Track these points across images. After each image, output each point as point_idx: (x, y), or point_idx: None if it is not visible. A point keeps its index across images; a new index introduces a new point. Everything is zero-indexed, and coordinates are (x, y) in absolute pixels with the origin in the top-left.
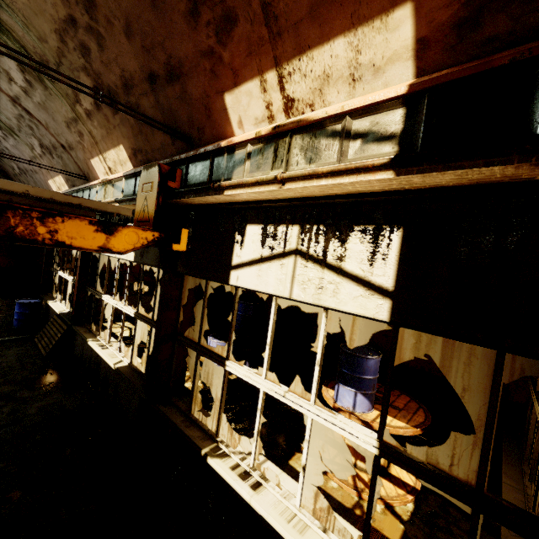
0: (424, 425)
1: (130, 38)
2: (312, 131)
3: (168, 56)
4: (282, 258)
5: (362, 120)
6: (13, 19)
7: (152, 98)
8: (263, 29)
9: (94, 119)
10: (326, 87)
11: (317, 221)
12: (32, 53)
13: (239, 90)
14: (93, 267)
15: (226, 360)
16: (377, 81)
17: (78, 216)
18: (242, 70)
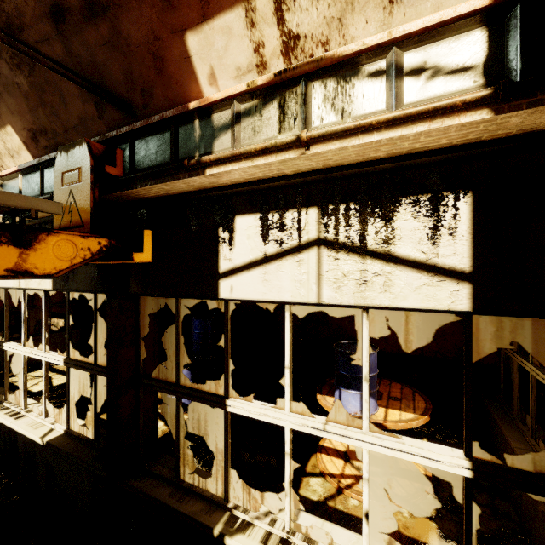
0: (429, 410)
1: None
2: (338, 74)
3: None
4: (298, 252)
5: (419, 50)
6: None
7: (60, 48)
8: None
9: None
10: (349, 14)
11: (343, 198)
12: None
13: (211, 26)
14: None
15: (226, 399)
16: (425, 1)
17: None
18: None
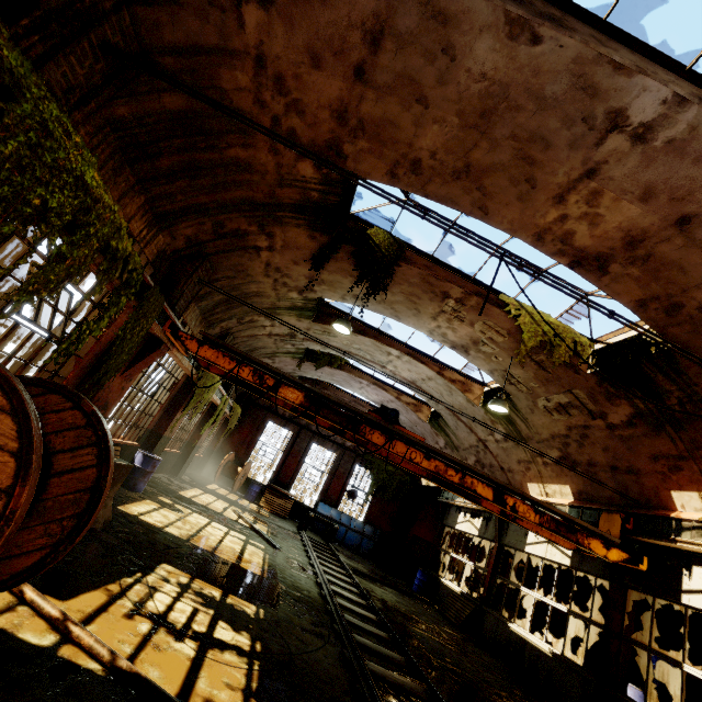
0: None
1: (604, 451)
2: None
3: (630, 465)
4: None
5: None
6: (524, 424)
7: (609, 474)
8: (699, 477)
9: (549, 466)
10: None
11: None
12: (523, 434)
13: (682, 492)
14: (502, 559)
15: (682, 662)
16: None
17: (597, 538)
18: (685, 486)
